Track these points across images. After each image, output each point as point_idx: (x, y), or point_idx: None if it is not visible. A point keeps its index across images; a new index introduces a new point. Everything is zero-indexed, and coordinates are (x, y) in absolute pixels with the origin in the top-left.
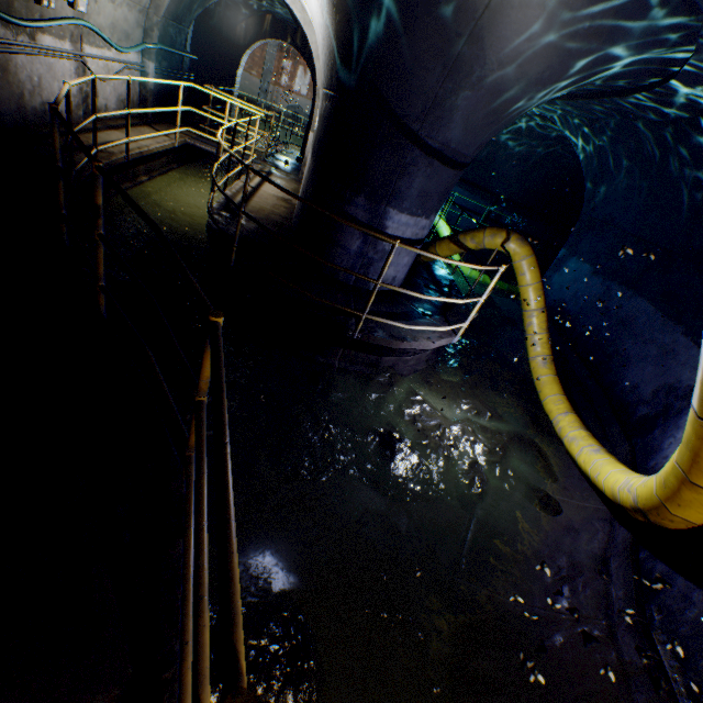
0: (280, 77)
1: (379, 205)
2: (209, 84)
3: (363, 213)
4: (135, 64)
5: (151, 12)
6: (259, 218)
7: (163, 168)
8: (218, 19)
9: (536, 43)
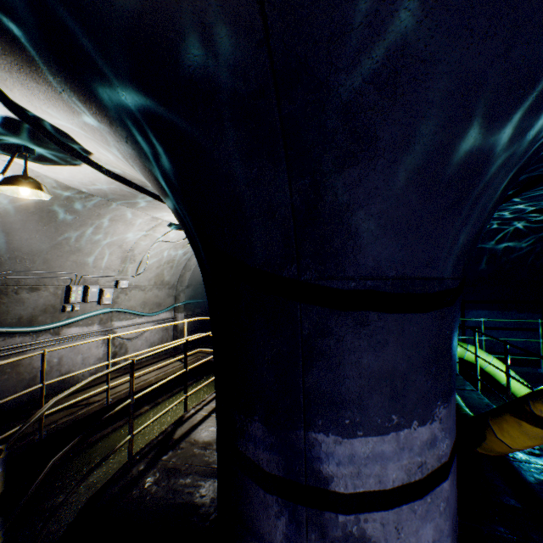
0: None
1: (292, 431)
2: None
3: (267, 454)
4: (166, 318)
5: (178, 285)
6: (200, 445)
7: (176, 388)
8: None
9: None
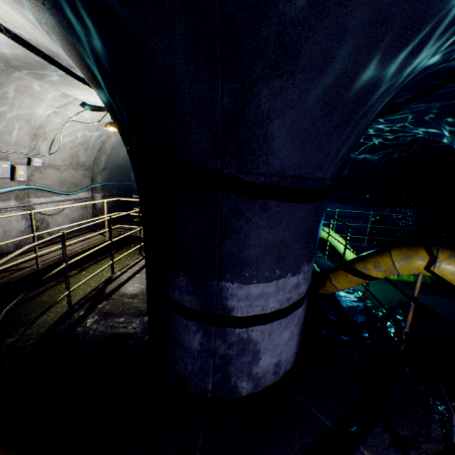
0: None
1: (208, 282)
2: None
3: (189, 297)
4: (84, 198)
5: (94, 168)
6: (129, 297)
7: (100, 257)
8: None
9: None
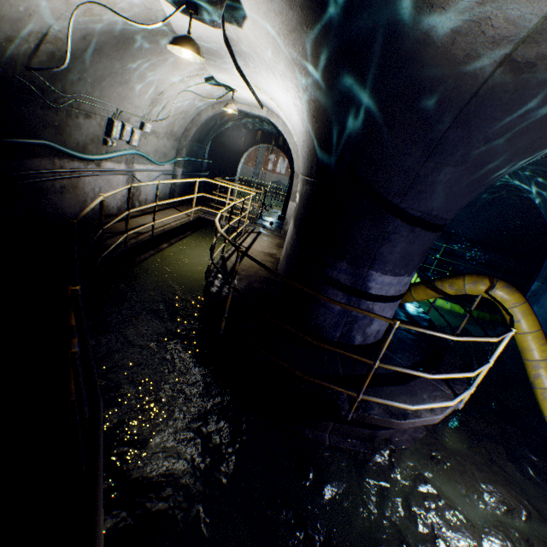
0: (267, 165)
1: (361, 269)
2: (219, 175)
3: (345, 276)
4: (169, 171)
5: (182, 139)
6: (249, 275)
7: (180, 235)
8: (227, 137)
9: (530, 118)
